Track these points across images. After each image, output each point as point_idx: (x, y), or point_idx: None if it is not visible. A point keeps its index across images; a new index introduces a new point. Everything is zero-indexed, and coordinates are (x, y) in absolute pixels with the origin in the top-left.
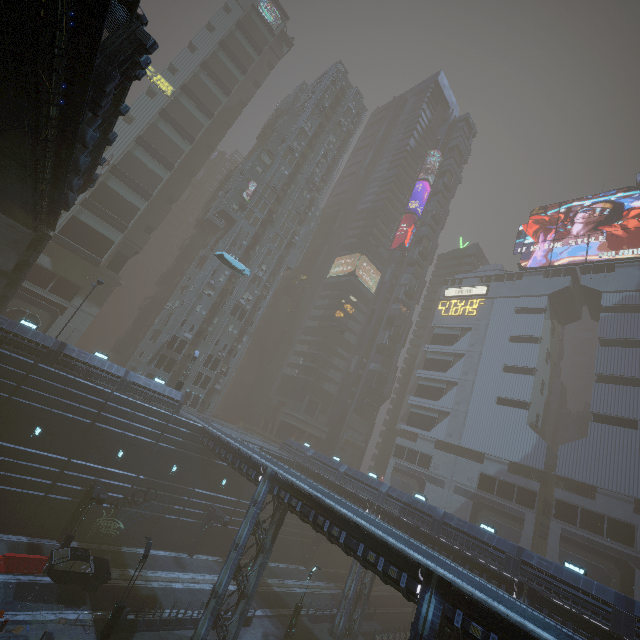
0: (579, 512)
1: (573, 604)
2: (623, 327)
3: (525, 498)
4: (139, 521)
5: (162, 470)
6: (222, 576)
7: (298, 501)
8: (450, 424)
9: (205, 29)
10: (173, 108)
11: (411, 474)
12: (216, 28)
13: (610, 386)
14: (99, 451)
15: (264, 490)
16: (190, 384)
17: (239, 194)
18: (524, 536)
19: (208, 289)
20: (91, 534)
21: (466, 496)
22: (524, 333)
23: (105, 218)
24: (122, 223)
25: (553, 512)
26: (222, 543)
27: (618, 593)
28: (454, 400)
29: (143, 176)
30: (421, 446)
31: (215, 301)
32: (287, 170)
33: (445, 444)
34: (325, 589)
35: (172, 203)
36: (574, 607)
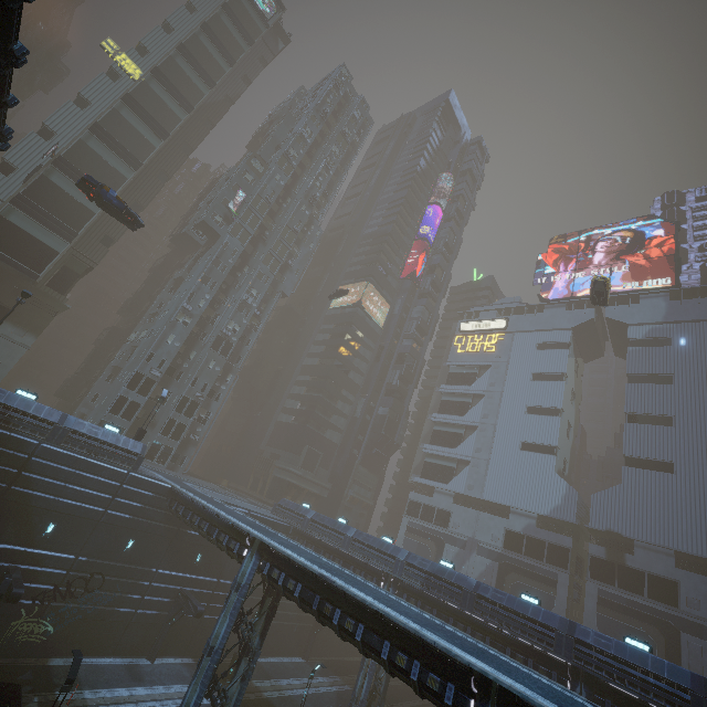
0: (617, 569)
1: (642, 692)
2: (652, 362)
3: (557, 556)
4: (77, 620)
5: (112, 547)
6: (189, 695)
7: (297, 583)
8: (470, 474)
9: (184, 8)
10: (141, 94)
11: (427, 535)
12: (198, 9)
13: (642, 426)
14: (18, 526)
15: (250, 569)
16: (158, 434)
17: (224, 204)
18: (558, 601)
19: (183, 316)
20: (2, 645)
21: (491, 557)
22: (548, 370)
23: (45, 221)
24: (69, 229)
25: (588, 571)
26: (196, 639)
27: (694, 674)
28: (474, 447)
29: (100, 173)
30: (438, 501)
31: (192, 331)
32: (283, 180)
33: (465, 498)
34: (329, 686)
35: (139, 210)
36: (643, 695)
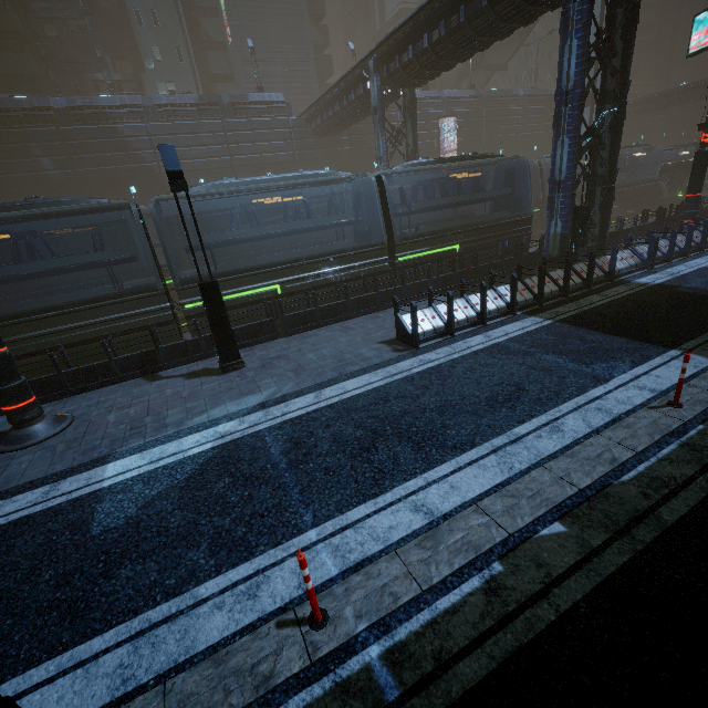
0: None
1: None
2: None
3: None
4: None
5: None
6: None
7: None
8: None
9: None
10: None
11: None
12: None
13: None
14: None
15: None
16: None
17: None
18: None
19: None
20: None
21: None
22: None
23: None
24: None
25: None
26: None
27: None
28: None
29: None
30: None
31: None
32: None
33: None
34: None
35: None
36: None
